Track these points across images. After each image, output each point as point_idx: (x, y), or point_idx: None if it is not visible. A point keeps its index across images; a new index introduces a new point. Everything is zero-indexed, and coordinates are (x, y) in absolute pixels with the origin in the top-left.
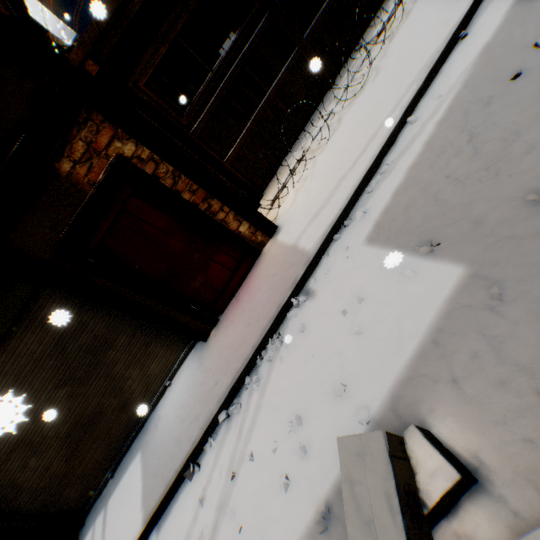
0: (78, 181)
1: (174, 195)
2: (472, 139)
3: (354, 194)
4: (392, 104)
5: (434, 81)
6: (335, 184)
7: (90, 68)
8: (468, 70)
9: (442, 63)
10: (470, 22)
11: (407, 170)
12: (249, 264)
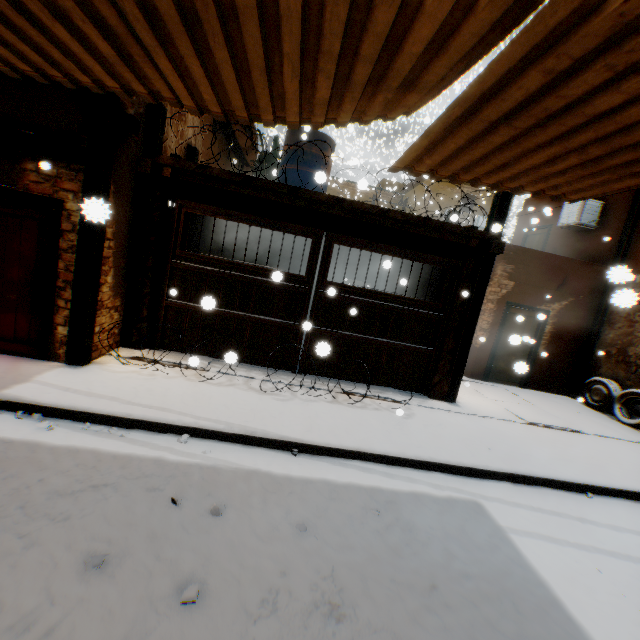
0: (25, 176)
1: (57, 253)
2: (95, 487)
3: (83, 413)
4: (212, 415)
5: (241, 445)
6: (111, 394)
7: (166, 170)
8: (232, 466)
9: (264, 445)
10: (317, 455)
11: (94, 448)
12: (33, 353)
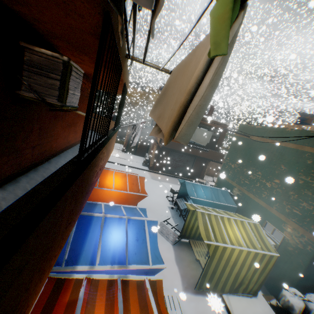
0: None
1: None
2: None
3: None
4: None
5: None
6: None
7: None
8: None
9: None
10: None
11: None
12: None
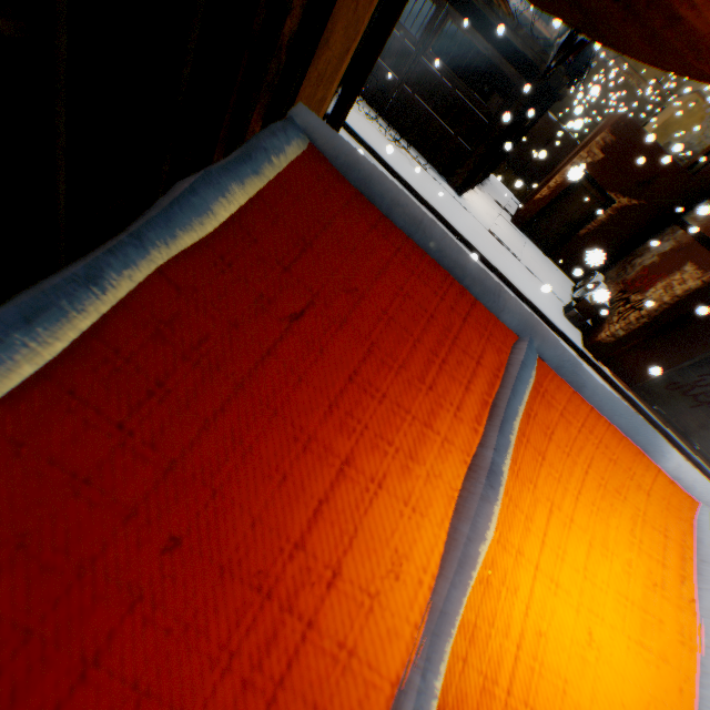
0: None
1: None
2: None
3: None
4: None
5: None
6: None
7: None
8: None
9: None
10: (347, 132)
11: None
12: None
